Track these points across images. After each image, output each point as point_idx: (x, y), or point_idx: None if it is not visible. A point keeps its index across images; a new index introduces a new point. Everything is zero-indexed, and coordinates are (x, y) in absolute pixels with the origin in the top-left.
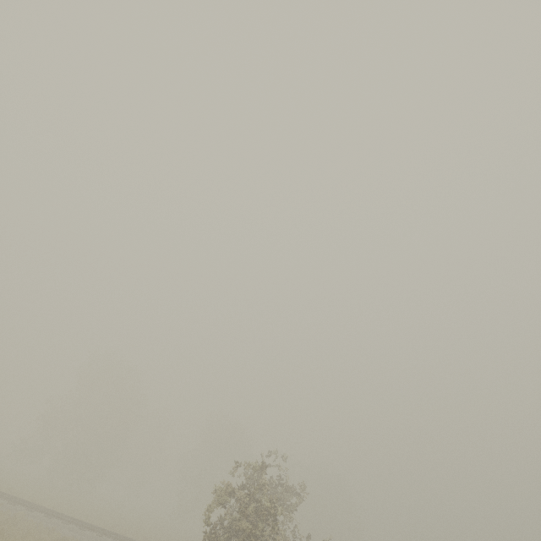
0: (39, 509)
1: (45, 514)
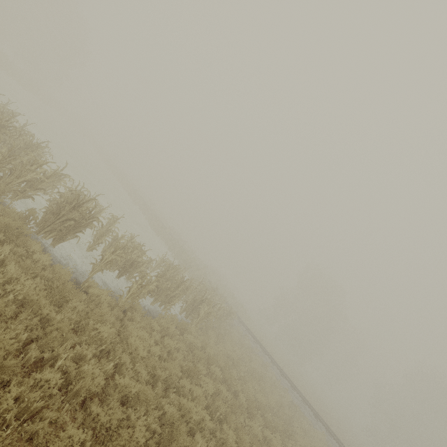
0: (277, 366)
1: (280, 372)
